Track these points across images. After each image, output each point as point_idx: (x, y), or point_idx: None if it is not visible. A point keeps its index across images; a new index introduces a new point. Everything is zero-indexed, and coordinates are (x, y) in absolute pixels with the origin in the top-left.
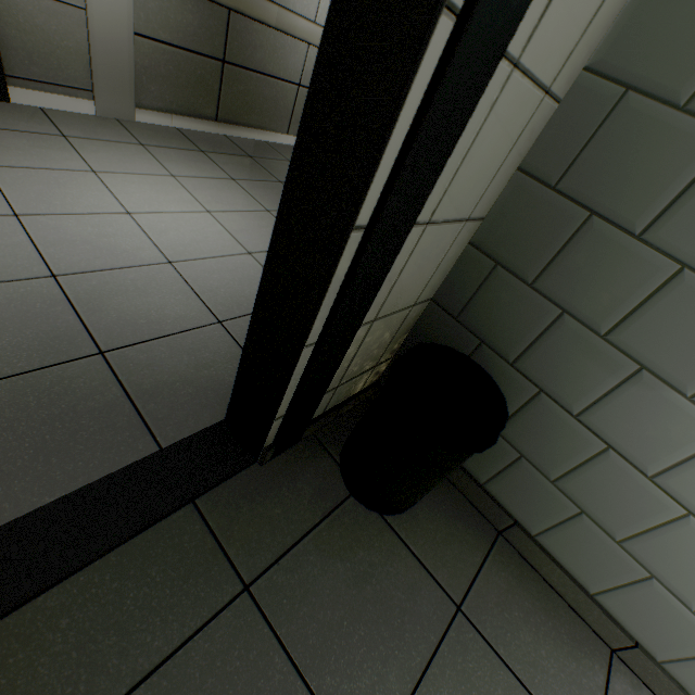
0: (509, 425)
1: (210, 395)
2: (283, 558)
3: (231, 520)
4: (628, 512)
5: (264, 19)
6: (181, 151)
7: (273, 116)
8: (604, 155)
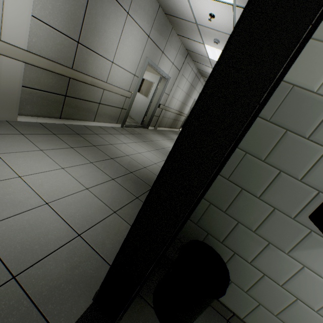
0: None
1: (81, 286)
2: None
3: None
4: (276, 301)
5: (85, 81)
6: (44, 135)
7: (87, 115)
8: (242, 171)
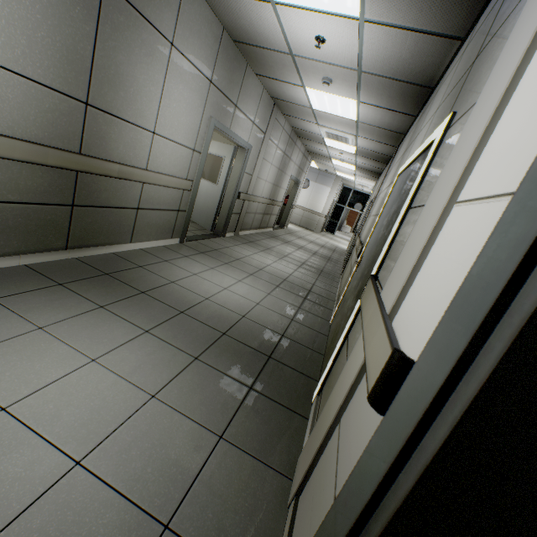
0: None
1: None
2: None
3: None
4: None
5: (108, 173)
6: (39, 291)
7: (118, 233)
8: None
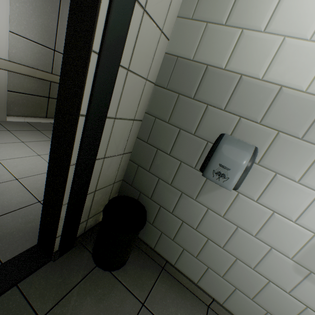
0: (155, 221)
1: (31, 234)
2: (61, 301)
3: (36, 289)
4: (194, 244)
5: None
6: (28, 131)
7: None
8: (155, 133)
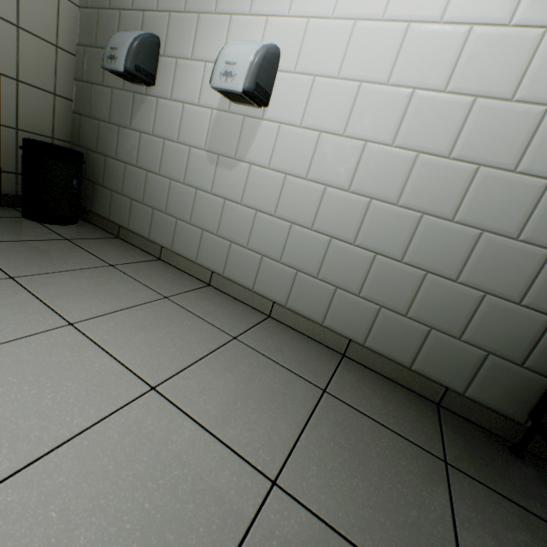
0: (105, 180)
1: None
2: None
3: None
4: (139, 186)
5: None
6: None
7: None
8: (89, 67)
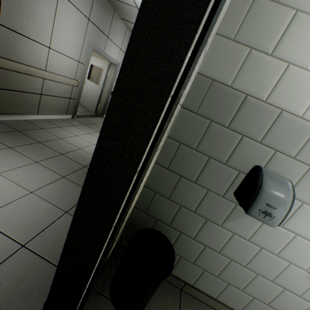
0: (174, 247)
1: (28, 301)
2: None
3: None
4: (216, 265)
5: (17, 70)
6: None
7: (28, 108)
8: (179, 160)
